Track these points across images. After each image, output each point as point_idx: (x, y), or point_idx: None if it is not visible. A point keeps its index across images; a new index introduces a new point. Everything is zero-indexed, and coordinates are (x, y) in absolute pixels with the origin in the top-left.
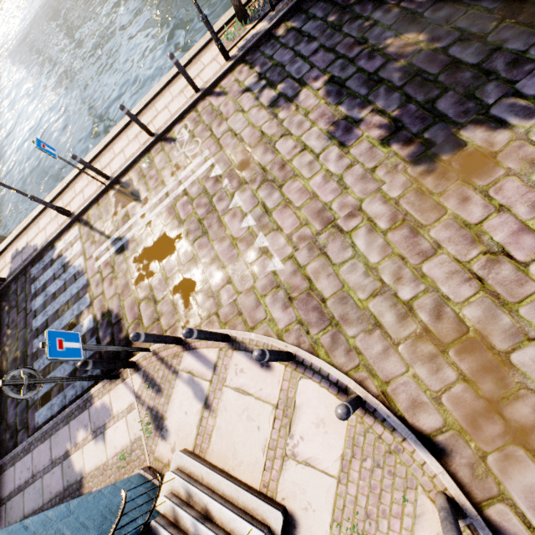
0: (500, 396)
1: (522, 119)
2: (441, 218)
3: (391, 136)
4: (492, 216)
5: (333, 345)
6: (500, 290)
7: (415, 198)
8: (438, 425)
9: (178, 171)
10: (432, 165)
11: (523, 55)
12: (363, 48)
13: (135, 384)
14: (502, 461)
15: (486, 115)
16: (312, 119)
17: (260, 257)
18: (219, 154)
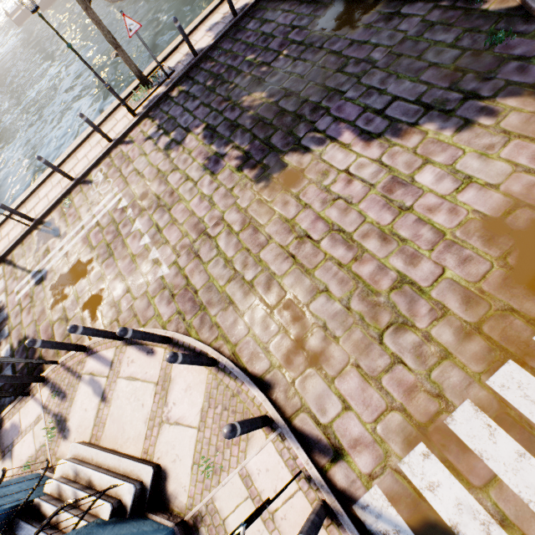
0: (303, 336)
1: (318, 146)
2: (272, 218)
3: (244, 164)
4: (301, 212)
5: (202, 325)
6: (304, 262)
7: (257, 206)
8: (267, 368)
9: (93, 207)
10: (268, 181)
11: (319, 105)
12: (228, 103)
13: (43, 396)
14: (304, 381)
15: (299, 145)
16: (193, 157)
17: (152, 266)
18: (126, 189)
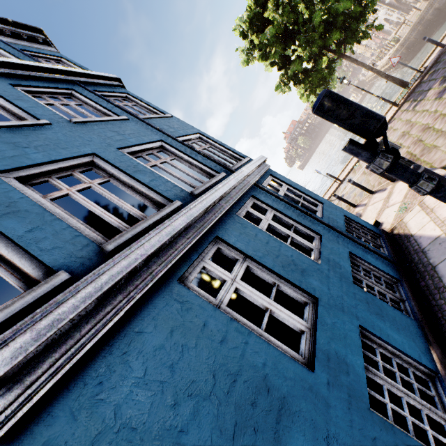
0: None
1: None
2: None
3: None
4: None
5: None
6: None
7: None
8: None
9: None
10: None
11: None
12: None
13: None
14: None
15: None
16: (429, 99)
17: None
18: None
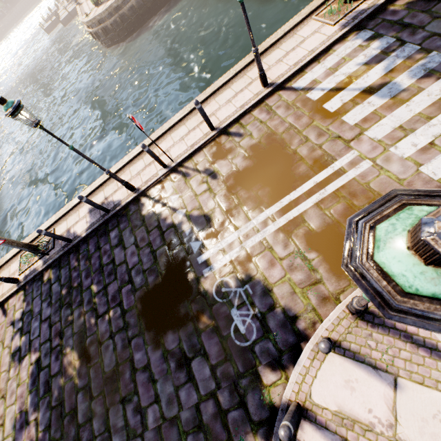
0: None
1: None
2: None
3: None
4: None
5: None
6: None
7: None
8: None
9: None
10: None
11: (94, 440)
12: (59, 342)
13: None
14: None
15: None
16: (17, 395)
17: None
18: None
